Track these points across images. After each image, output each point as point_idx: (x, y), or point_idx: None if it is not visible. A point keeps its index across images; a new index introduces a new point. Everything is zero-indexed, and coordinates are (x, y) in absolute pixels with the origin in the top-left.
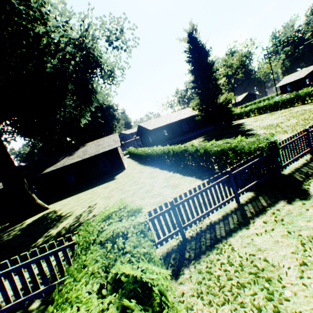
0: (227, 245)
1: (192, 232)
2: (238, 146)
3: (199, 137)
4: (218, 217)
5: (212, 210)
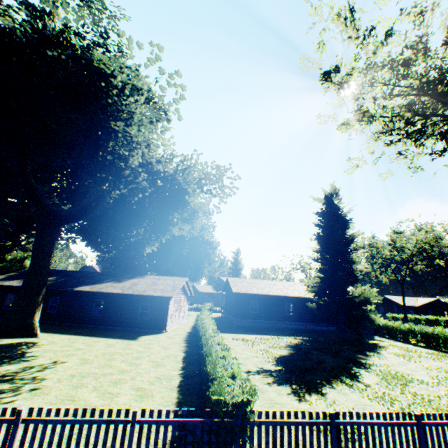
0: None
1: None
2: (214, 380)
3: (301, 335)
4: None
5: None
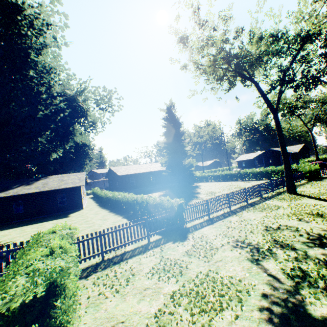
0: (125, 262)
1: (111, 256)
2: (163, 203)
3: (162, 190)
4: (132, 248)
5: (128, 243)
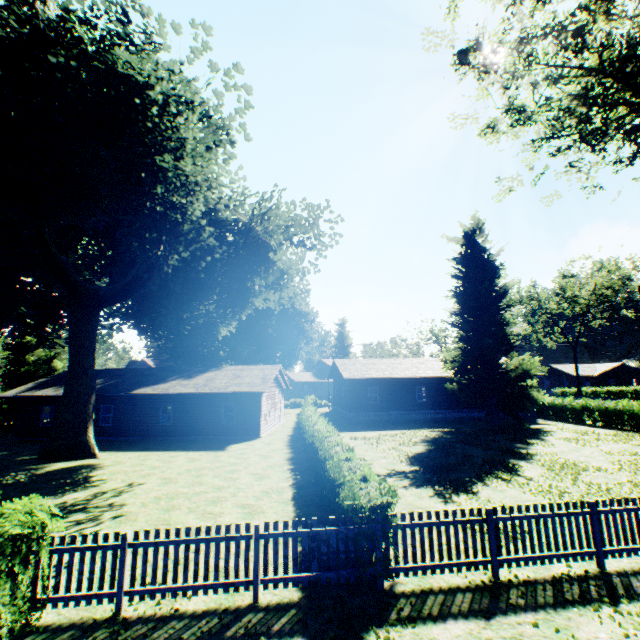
0: None
1: (141, 610)
2: (343, 485)
3: (440, 426)
4: (199, 608)
5: (193, 587)
